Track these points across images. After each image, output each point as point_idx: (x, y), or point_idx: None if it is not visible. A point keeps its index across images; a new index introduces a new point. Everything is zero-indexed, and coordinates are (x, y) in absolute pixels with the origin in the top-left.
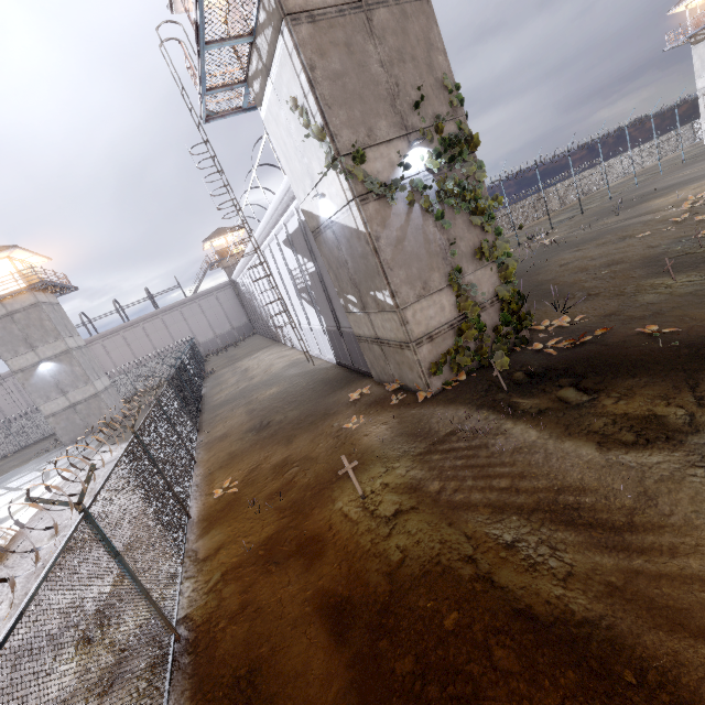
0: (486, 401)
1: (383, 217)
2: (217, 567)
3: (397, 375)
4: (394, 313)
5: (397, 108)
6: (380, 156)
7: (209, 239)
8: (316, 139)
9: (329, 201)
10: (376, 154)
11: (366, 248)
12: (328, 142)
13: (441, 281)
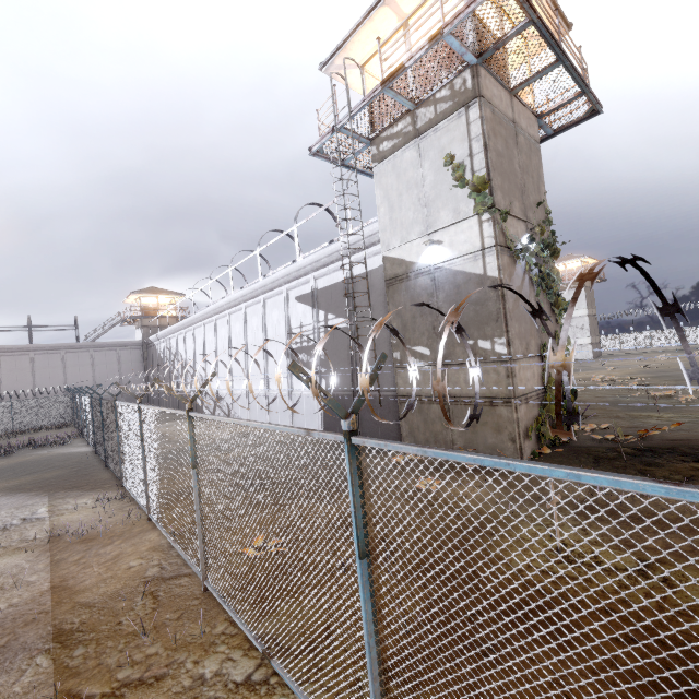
0: (606, 470)
1: (510, 272)
2: (355, 661)
3: (462, 440)
4: (502, 363)
5: (523, 200)
6: (513, 226)
7: (140, 292)
8: (471, 189)
9: (447, 247)
10: (511, 222)
11: (488, 293)
12: (486, 194)
13: (535, 349)
